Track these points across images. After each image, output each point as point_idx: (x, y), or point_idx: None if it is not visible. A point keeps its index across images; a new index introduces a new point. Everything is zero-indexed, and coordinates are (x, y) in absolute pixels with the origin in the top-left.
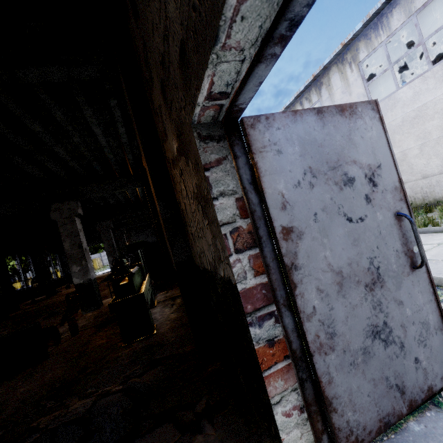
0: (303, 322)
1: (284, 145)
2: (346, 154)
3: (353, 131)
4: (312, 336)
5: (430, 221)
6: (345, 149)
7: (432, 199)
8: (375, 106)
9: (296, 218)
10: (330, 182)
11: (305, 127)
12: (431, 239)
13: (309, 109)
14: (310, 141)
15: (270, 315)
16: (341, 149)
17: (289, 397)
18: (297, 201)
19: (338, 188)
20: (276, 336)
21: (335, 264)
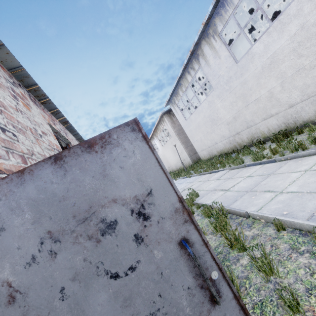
0: None
1: (7, 218)
2: (101, 195)
3: (108, 165)
4: None
5: (298, 146)
6: (98, 190)
7: (301, 121)
8: (136, 126)
9: (32, 306)
10: (81, 239)
11: (38, 184)
12: (300, 164)
13: (42, 160)
14: (47, 199)
15: None
16: (94, 192)
17: None
18: (32, 283)
19: (93, 242)
20: None
21: None
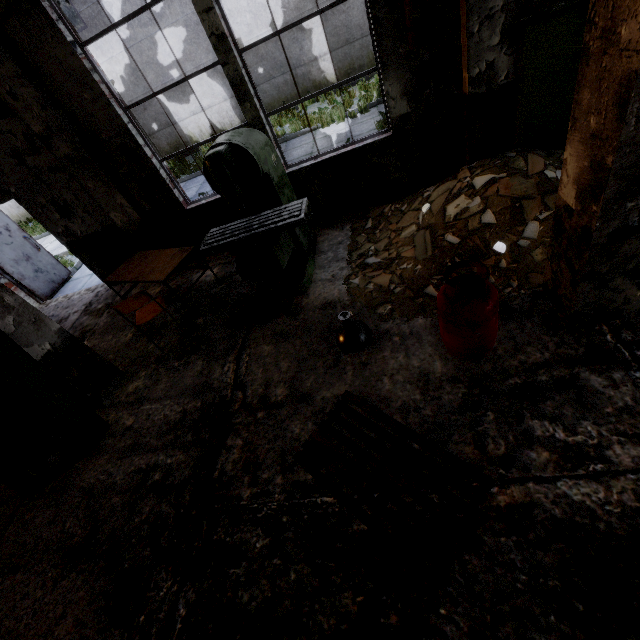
0: (12, 275)
1: None
2: None
3: None
4: (17, 278)
5: None
6: None
7: None
8: None
9: None
10: None
11: None
12: None
13: None
14: None
15: (1, 278)
16: None
17: (21, 294)
18: None
19: None
20: (7, 282)
21: (12, 258)
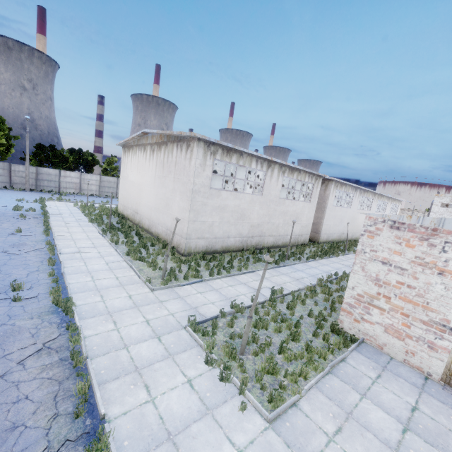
0: None
1: None
2: None
3: None
4: None
5: None
6: None
7: (352, 238)
8: None
9: None
10: None
11: None
12: None
13: None
14: None
15: None
16: None
17: None
18: None
19: None
20: None
21: None
